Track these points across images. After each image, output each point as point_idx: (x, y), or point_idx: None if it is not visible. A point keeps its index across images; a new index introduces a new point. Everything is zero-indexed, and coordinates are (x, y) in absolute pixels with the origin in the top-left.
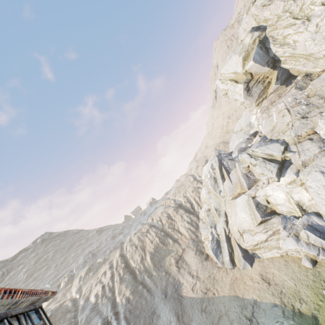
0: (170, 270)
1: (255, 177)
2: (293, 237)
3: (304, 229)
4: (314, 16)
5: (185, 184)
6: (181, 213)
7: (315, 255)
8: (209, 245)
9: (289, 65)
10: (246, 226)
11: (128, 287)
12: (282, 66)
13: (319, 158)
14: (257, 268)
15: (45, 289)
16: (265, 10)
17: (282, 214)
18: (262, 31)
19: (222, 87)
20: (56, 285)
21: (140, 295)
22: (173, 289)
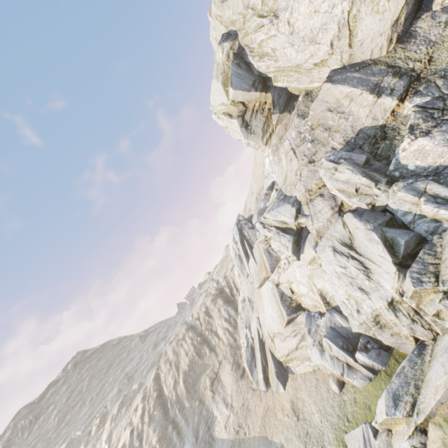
0: (205, 398)
1: (277, 254)
2: (317, 347)
3: (325, 337)
4: (281, 10)
5: (228, 256)
6: (219, 304)
7: (340, 375)
8: (244, 355)
9: (282, 83)
10: (275, 327)
11: (156, 430)
12: (275, 85)
13: (333, 224)
14: (290, 392)
15: (75, 439)
16: (225, 9)
17: (307, 309)
18: (233, 40)
19: (221, 124)
20: (88, 431)
21: (169, 442)
22: (206, 427)
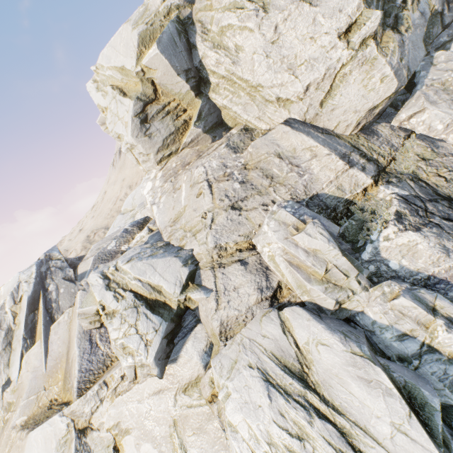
0: None
1: (110, 350)
2: None
3: None
4: (275, 7)
5: None
6: None
7: None
8: None
9: (223, 99)
10: None
11: None
12: (211, 95)
13: (257, 318)
14: None
15: None
16: None
17: None
18: (186, 1)
19: (98, 100)
20: None
21: None
22: None
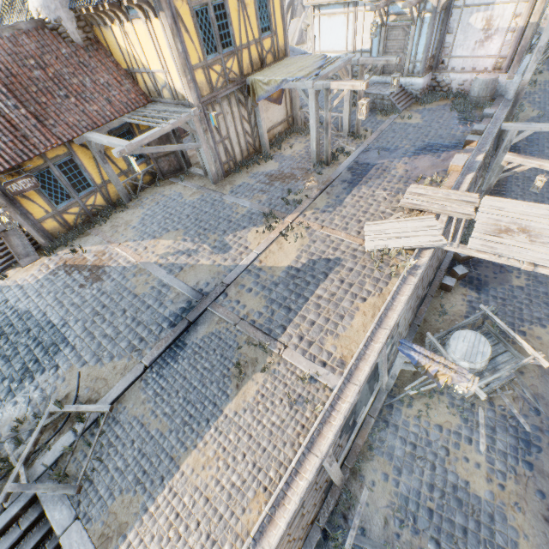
0: None
1: (306, 40)
2: None
3: None
4: None
5: None
6: None
7: None
8: None
9: None
10: None
11: None
12: None
13: None
14: None
15: None
16: None
17: None
18: None
19: None
20: None
21: None
22: None
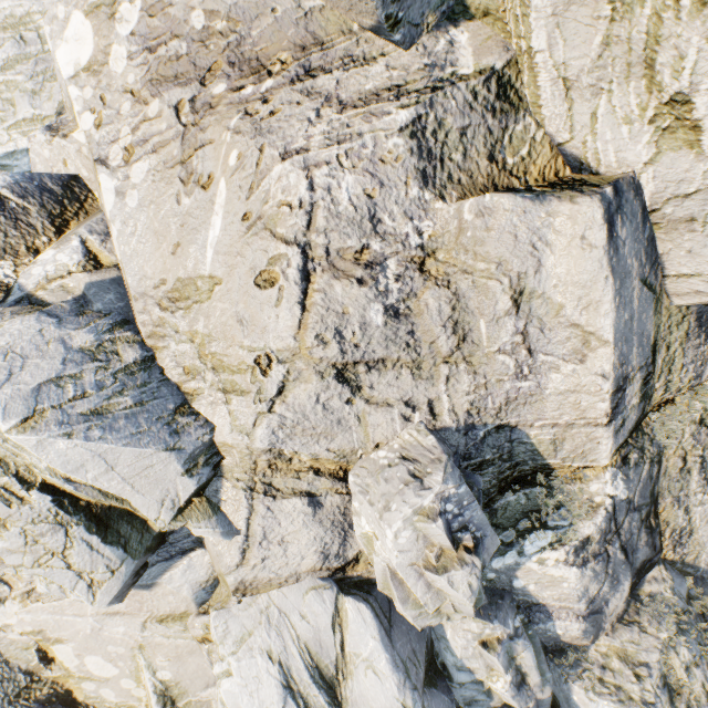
0: None
1: None
2: None
3: None
4: None
5: None
6: None
7: None
8: None
9: None
10: None
11: None
12: None
13: (302, 587)
14: None
15: None
16: None
17: (96, 707)
18: None
19: None
20: None
21: None
22: None
